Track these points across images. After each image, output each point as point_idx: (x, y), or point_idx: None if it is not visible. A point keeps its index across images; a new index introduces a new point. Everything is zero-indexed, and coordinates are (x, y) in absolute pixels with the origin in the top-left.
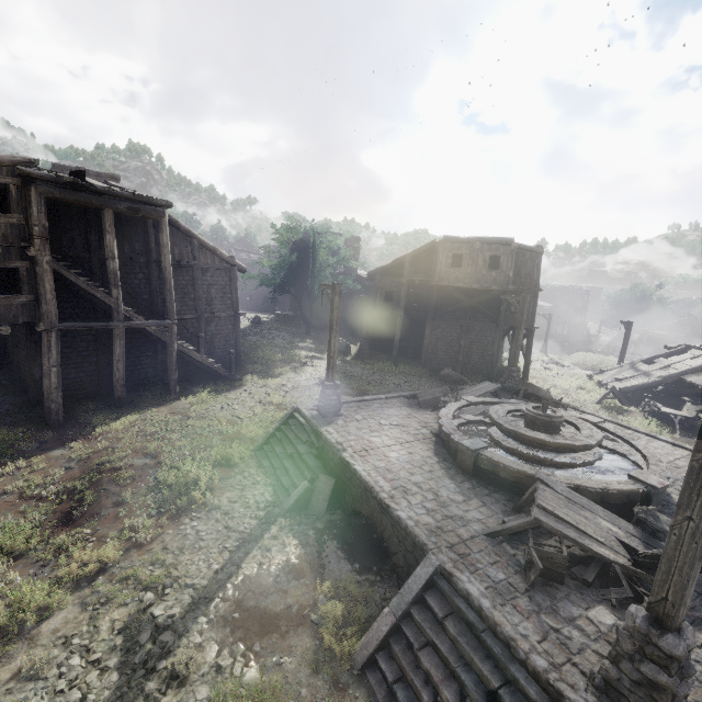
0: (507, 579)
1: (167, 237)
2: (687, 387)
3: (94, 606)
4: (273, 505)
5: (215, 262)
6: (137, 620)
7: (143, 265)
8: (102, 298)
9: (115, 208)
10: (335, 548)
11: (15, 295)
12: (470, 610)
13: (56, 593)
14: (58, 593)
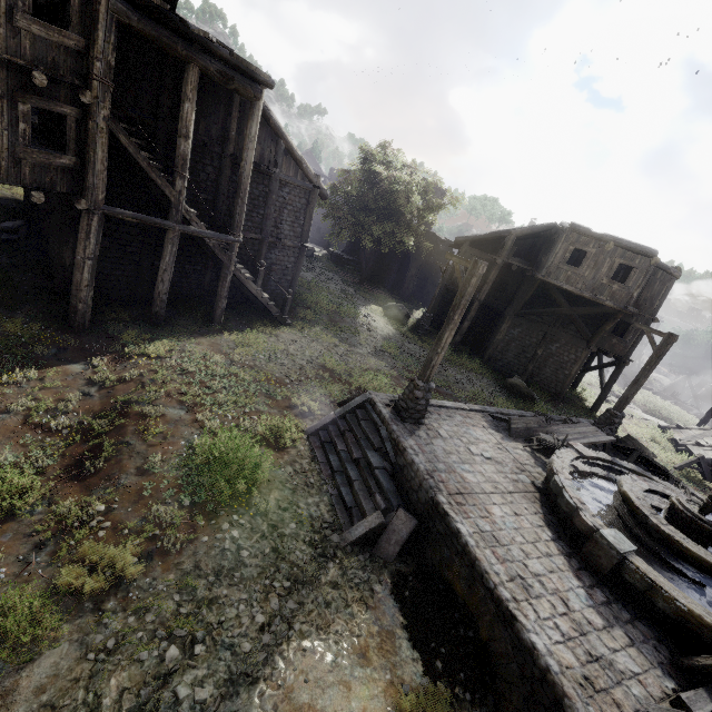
0: None
1: (256, 128)
2: None
3: (98, 651)
4: (332, 528)
5: (297, 177)
6: (154, 696)
7: (215, 157)
8: (162, 187)
9: (204, 67)
10: (409, 624)
11: (57, 152)
12: None
13: (49, 618)
14: (52, 613)
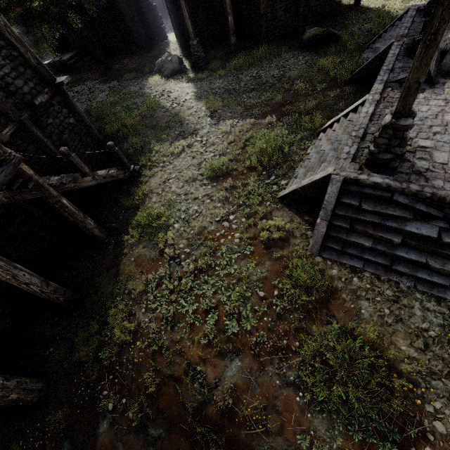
0: None
1: None
2: None
3: None
4: None
5: None
6: None
7: None
8: None
9: None
10: None
11: None
12: None
13: None
14: None
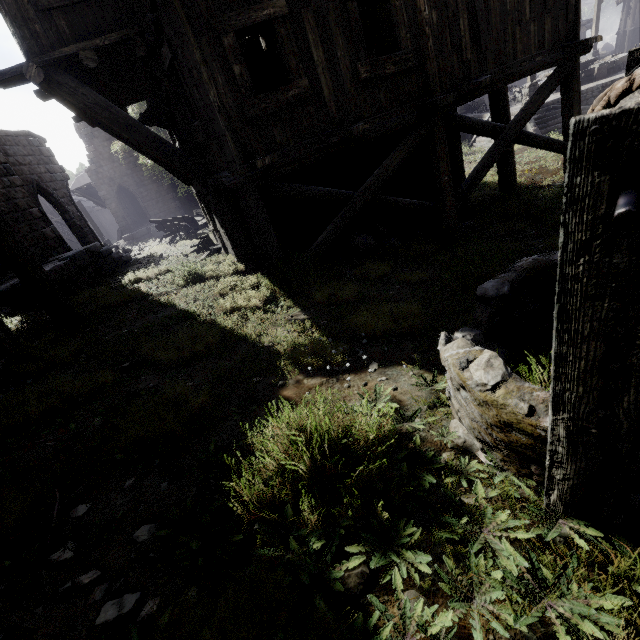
0: None
1: None
2: None
3: None
4: None
5: None
6: None
7: None
8: None
9: None
10: None
11: None
12: None
13: None
14: None
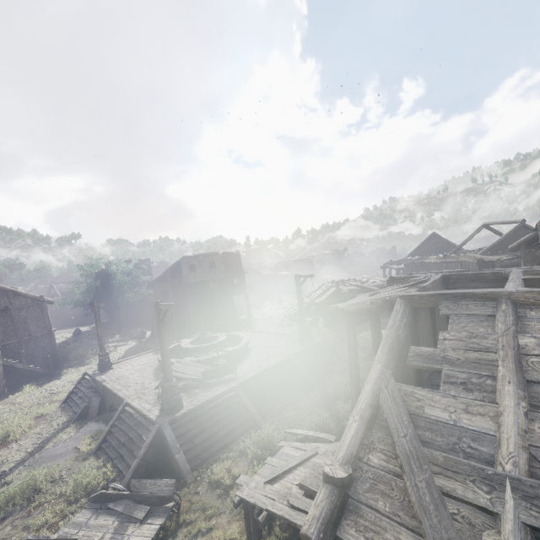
0: (153, 398)
1: None
2: (318, 305)
3: None
4: (68, 421)
5: (28, 302)
6: None
7: None
8: None
9: None
10: (98, 425)
11: None
12: (133, 411)
13: None
14: None
